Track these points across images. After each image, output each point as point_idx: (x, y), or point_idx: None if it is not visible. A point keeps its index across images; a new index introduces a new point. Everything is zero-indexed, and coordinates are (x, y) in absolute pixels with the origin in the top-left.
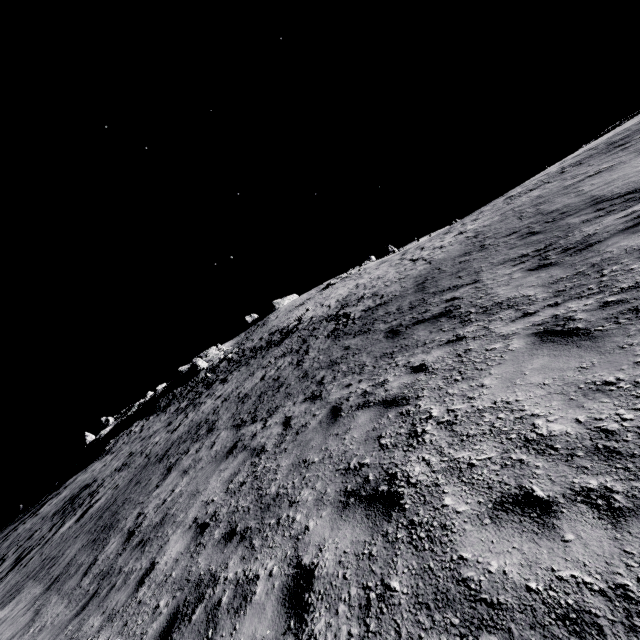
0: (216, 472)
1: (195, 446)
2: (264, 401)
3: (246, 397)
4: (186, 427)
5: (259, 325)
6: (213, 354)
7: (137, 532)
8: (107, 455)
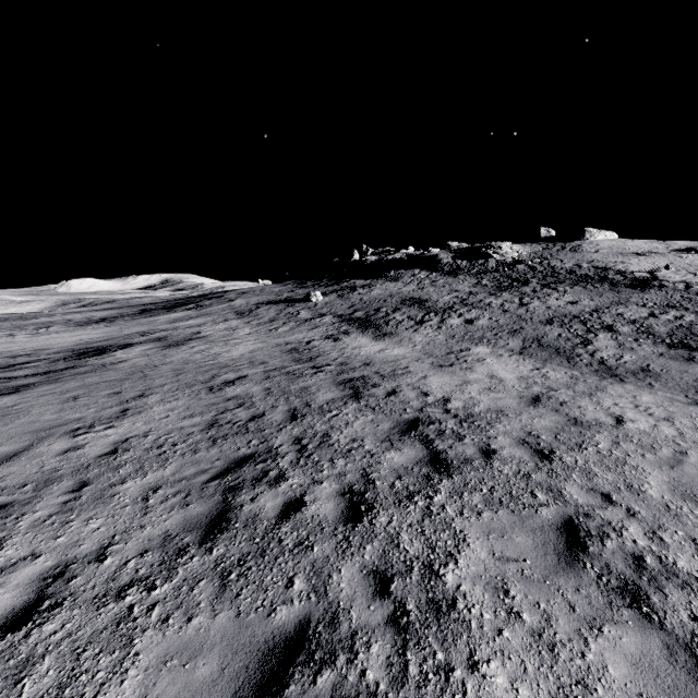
0: (697, 368)
1: (603, 334)
2: (689, 340)
3: (643, 323)
4: (550, 311)
5: (566, 247)
6: (506, 250)
7: (609, 364)
8: (398, 282)
